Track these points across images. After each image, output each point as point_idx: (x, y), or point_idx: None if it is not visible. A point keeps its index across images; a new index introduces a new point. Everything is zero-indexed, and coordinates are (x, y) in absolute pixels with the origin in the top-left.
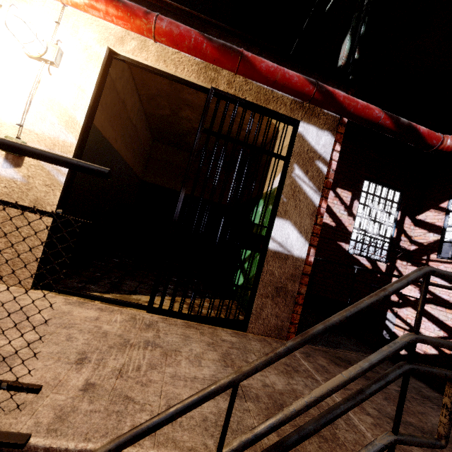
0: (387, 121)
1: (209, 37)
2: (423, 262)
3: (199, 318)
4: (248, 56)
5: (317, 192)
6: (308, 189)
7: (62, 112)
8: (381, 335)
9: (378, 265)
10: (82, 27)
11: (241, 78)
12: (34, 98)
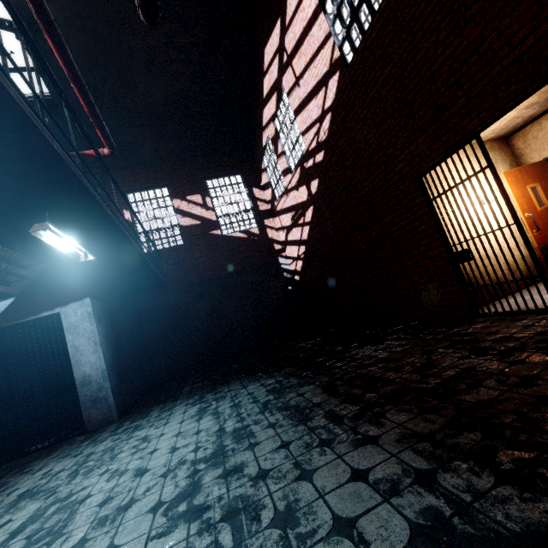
0: None
1: None
2: (276, 211)
3: None
4: None
5: None
6: None
7: None
8: (284, 277)
9: (252, 231)
10: None
11: None
12: None
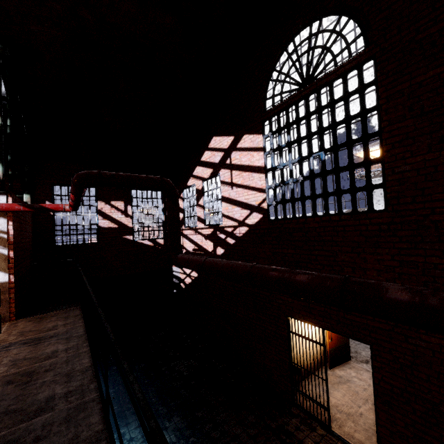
0: (26, 209)
1: None
2: (181, 231)
3: None
4: None
5: (4, 248)
6: None
7: None
8: (173, 282)
9: (158, 241)
10: None
11: None
12: None
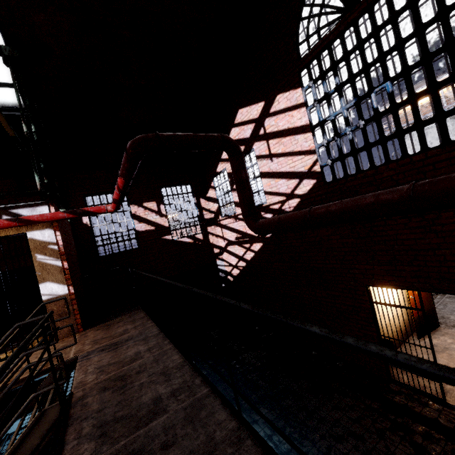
0: (70, 216)
1: None
2: (219, 222)
3: None
4: None
5: (58, 260)
6: (51, 261)
7: None
8: (219, 276)
9: (197, 237)
10: None
11: None
12: None
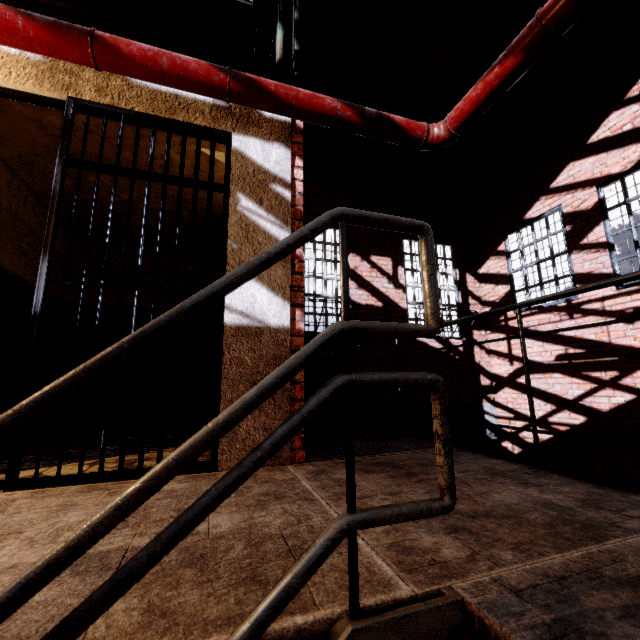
0: (347, 112)
1: (26, 12)
2: (502, 324)
3: (121, 471)
4: (105, 37)
5: (284, 227)
6: (268, 225)
7: None
8: (485, 436)
9: (453, 343)
10: None
11: (120, 81)
12: None
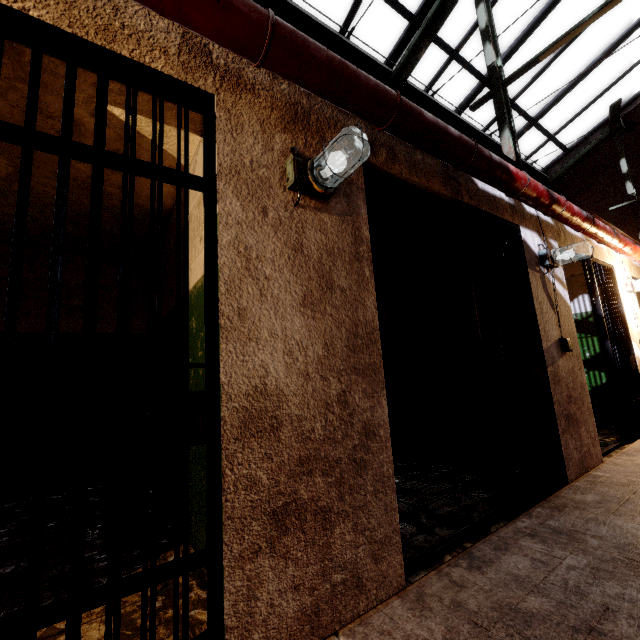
0: None
1: None
2: None
3: None
4: None
5: None
6: None
7: (638, 317)
8: None
9: None
10: (625, 267)
11: None
12: (633, 313)
